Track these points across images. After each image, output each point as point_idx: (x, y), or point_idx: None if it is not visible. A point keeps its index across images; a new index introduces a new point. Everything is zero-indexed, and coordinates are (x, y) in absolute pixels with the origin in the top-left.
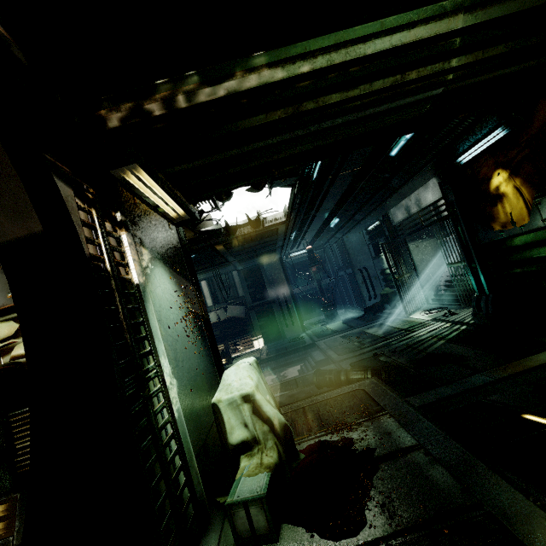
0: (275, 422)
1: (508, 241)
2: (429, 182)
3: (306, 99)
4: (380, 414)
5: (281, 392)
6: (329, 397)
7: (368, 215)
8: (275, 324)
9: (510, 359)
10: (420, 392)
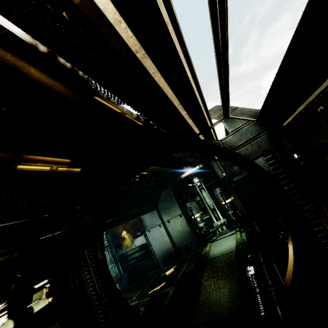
0: None
1: (127, 253)
2: None
3: (113, 224)
4: None
5: None
6: None
7: None
8: None
9: (138, 290)
10: None
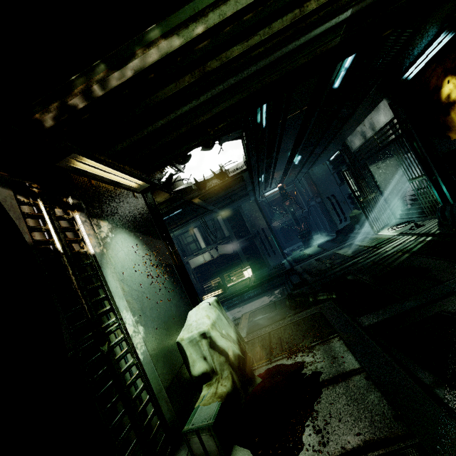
0: (229, 355)
1: None
2: (380, 104)
3: (209, 59)
4: (332, 337)
5: (262, 314)
6: (291, 322)
7: (327, 147)
8: (259, 255)
9: None
10: (381, 307)
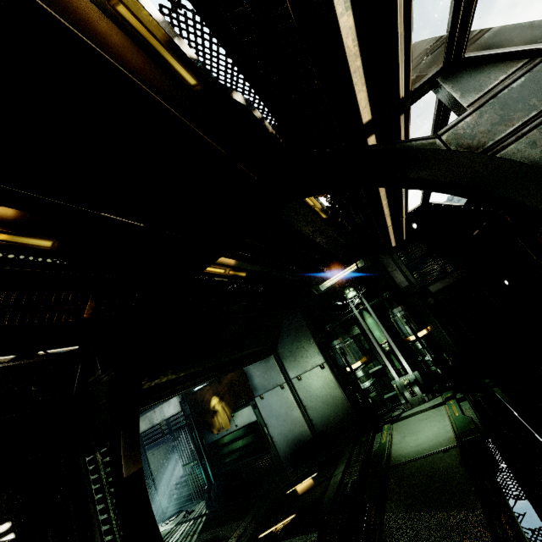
0: None
1: (221, 440)
2: (172, 399)
3: (179, 385)
4: None
5: None
6: None
7: None
8: None
9: (240, 521)
10: None
